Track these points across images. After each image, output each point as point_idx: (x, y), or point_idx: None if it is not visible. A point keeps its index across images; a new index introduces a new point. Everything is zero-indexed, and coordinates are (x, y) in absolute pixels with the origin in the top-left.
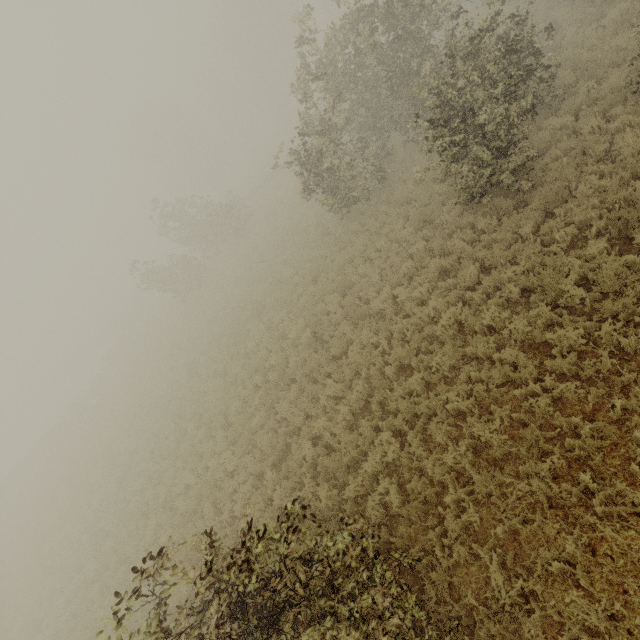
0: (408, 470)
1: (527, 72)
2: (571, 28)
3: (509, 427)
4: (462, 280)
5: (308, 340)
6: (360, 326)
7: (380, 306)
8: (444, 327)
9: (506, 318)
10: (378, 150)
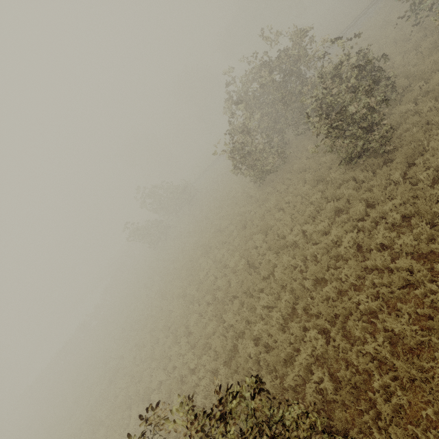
0: (335, 362)
1: (376, 81)
2: (398, 57)
3: (416, 321)
4: (354, 214)
5: (243, 267)
6: (281, 254)
7: (294, 239)
8: (346, 248)
9: (394, 237)
10: (278, 142)
